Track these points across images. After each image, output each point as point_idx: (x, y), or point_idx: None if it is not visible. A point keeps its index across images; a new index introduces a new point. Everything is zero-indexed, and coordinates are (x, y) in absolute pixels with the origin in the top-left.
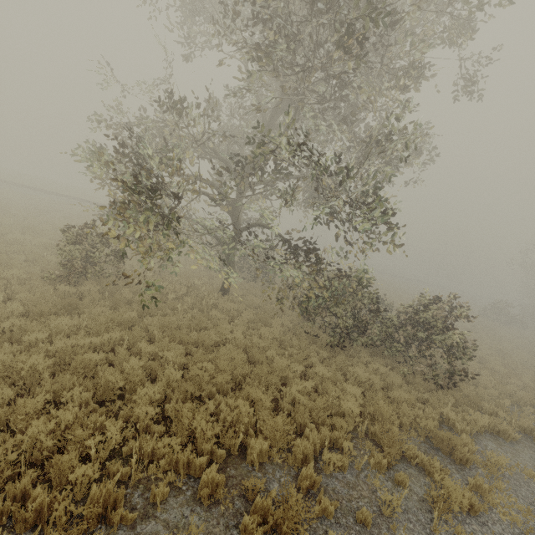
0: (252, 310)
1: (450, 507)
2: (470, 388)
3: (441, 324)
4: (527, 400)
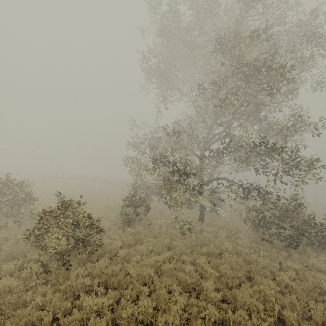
0: (222, 230)
1: None
2: None
3: None
4: None
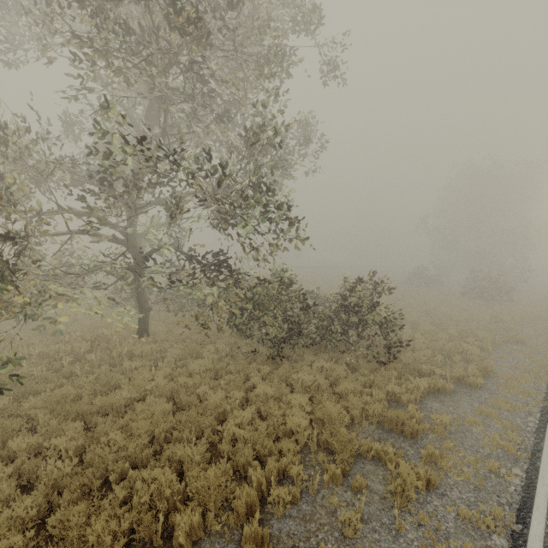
0: (179, 345)
1: (409, 495)
2: (408, 355)
3: (368, 303)
4: (454, 350)
